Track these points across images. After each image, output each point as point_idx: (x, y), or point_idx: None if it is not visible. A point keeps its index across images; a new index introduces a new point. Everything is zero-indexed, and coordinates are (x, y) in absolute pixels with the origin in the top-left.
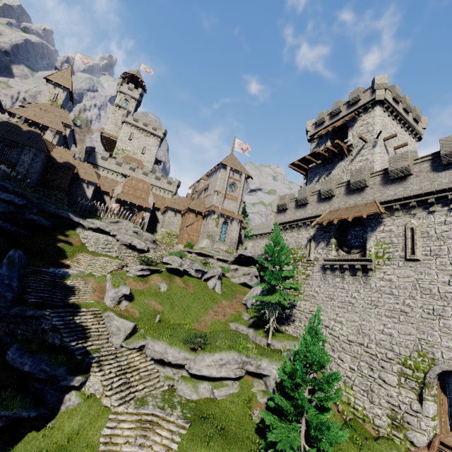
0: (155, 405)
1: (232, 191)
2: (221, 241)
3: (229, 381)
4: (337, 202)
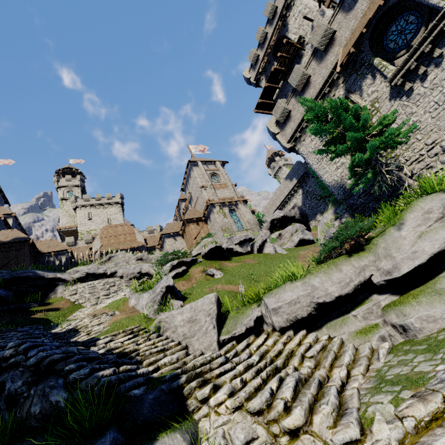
0: (443, 363)
1: (217, 181)
2: (241, 229)
3: None
4: (345, 30)
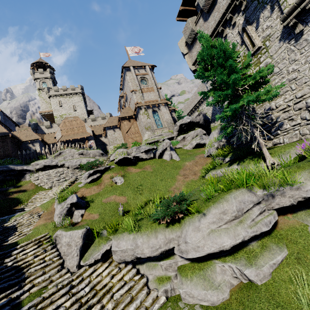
0: None
1: (145, 84)
2: (159, 127)
3: (261, 241)
4: None
